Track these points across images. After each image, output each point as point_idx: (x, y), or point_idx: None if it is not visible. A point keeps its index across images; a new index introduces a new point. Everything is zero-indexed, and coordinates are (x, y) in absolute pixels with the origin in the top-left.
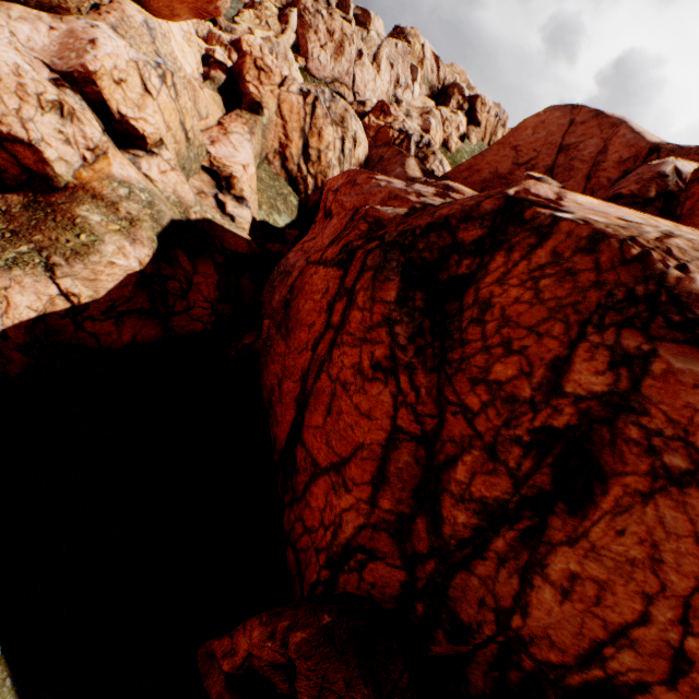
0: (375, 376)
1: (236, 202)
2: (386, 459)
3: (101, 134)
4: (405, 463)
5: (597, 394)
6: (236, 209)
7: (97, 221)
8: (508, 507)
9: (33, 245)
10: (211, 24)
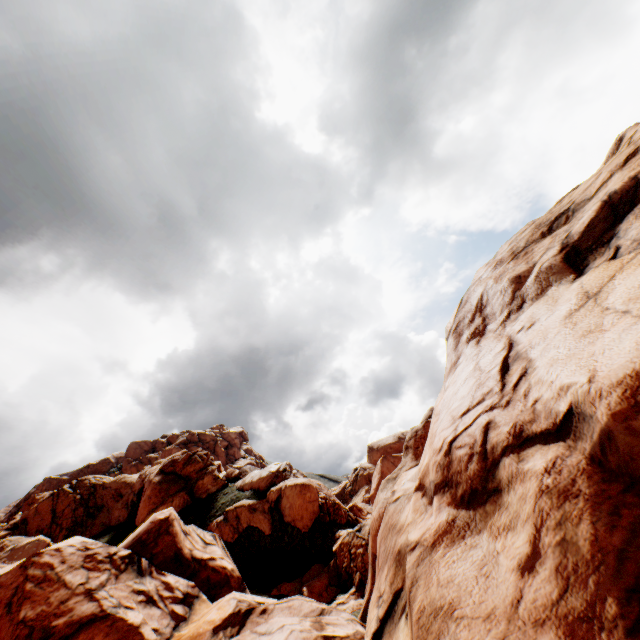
0: None
1: None
2: None
3: None
4: None
5: None
6: None
7: None
8: None
9: None
10: None
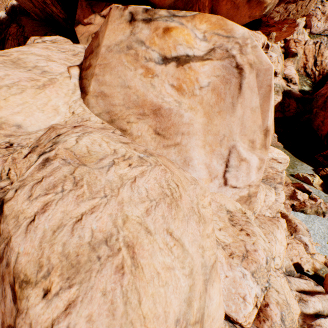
0: None
1: (293, 85)
2: None
3: None
4: None
5: None
6: (293, 87)
7: None
8: None
9: None
10: None
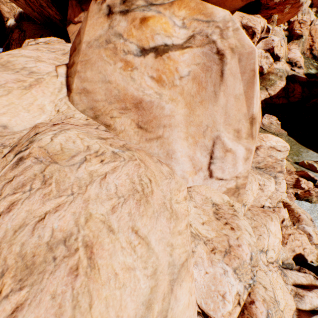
0: None
1: (297, 69)
2: None
3: (272, 60)
4: None
5: None
6: (298, 70)
7: (273, 78)
8: None
9: (261, 86)
10: None
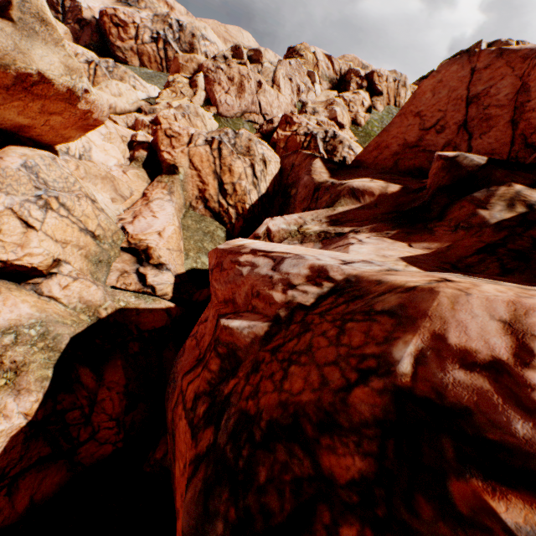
0: None
1: (156, 269)
2: None
3: None
4: None
5: None
6: (156, 276)
7: None
8: None
9: None
10: (136, 113)
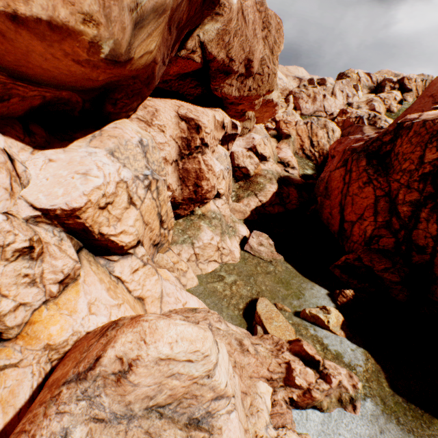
0: (364, 186)
1: (291, 169)
2: (375, 207)
3: (257, 160)
4: (382, 205)
5: (435, 159)
6: (292, 171)
7: (262, 181)
8: (420, 201)
9: (250, 191)
10: None
